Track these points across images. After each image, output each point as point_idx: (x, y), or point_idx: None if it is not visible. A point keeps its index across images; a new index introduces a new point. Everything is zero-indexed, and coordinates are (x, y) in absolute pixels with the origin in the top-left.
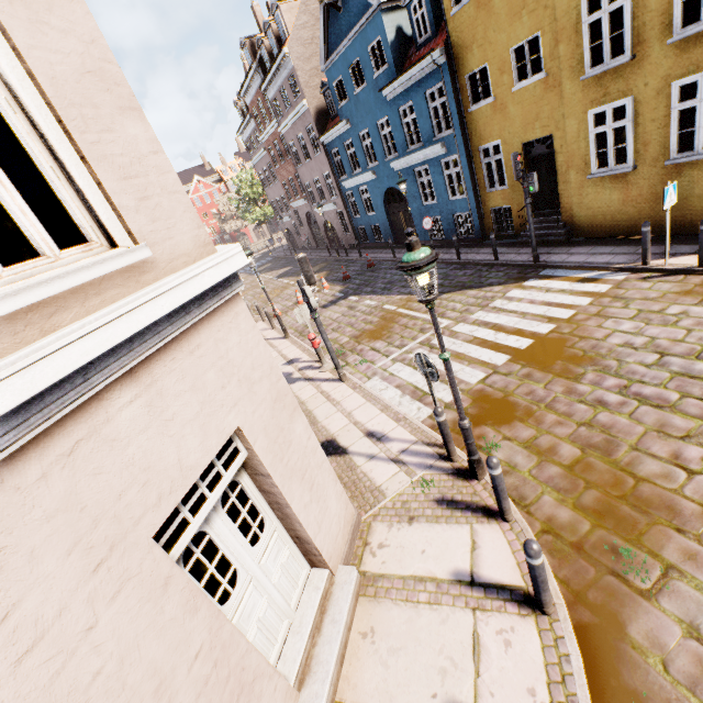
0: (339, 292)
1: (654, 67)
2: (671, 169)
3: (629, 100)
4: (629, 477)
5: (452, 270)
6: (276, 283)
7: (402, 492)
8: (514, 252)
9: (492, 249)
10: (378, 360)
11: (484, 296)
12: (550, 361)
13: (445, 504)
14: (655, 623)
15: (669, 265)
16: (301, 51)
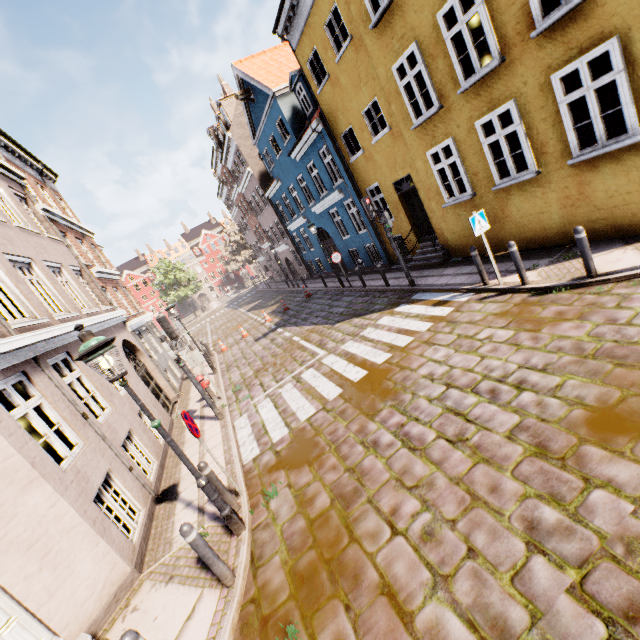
0: (274, 324)
1: (458, 112)
2: (502, 193)
3: (450, 140)
4: (347, 536)
5: (356, 298)
6: (243, 317)
7: (183, 546)
8: (405, 276)
9: (382, 277)
10: (257, 396)
11: (362, 324)
12: (366, 396)
13: (201, 562)
14: None
15: (503, 284)
16: (242, 132)
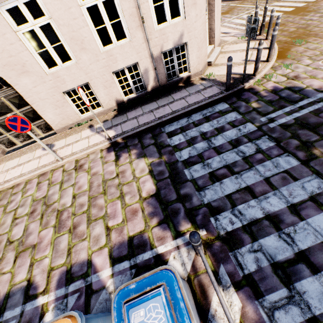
0: None
1: None
2: None
3: None
4: (308, 31)
5: None
6: None
7: (234, 40)
8: None
9: None
10: (226, 19)
11: None
12: (298, 13)
13: None
14: (298, 48)
15: None
16: None
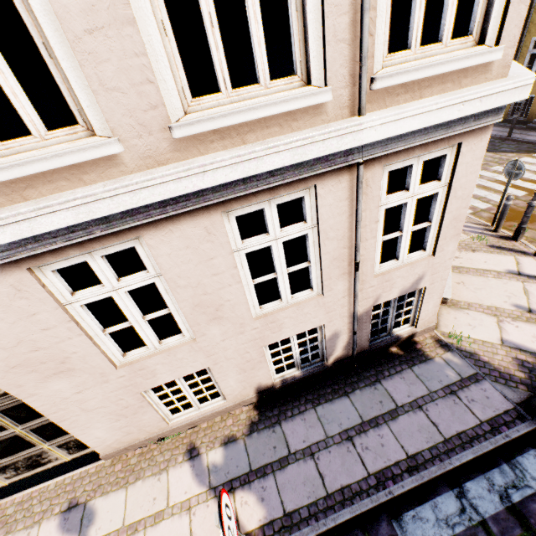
0: None
1: None
2: None
3: None
4: None
5: None
6: None
7: (463, 240)
8: (524, 133)
9: (510, 127)
10: None
11: (500, 157)
12: None
13: (495, 248)
14: None
15: None
16: None
